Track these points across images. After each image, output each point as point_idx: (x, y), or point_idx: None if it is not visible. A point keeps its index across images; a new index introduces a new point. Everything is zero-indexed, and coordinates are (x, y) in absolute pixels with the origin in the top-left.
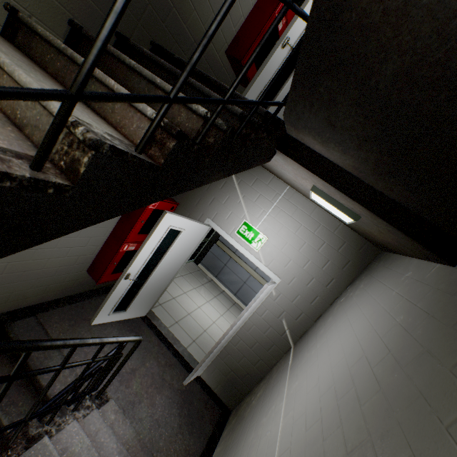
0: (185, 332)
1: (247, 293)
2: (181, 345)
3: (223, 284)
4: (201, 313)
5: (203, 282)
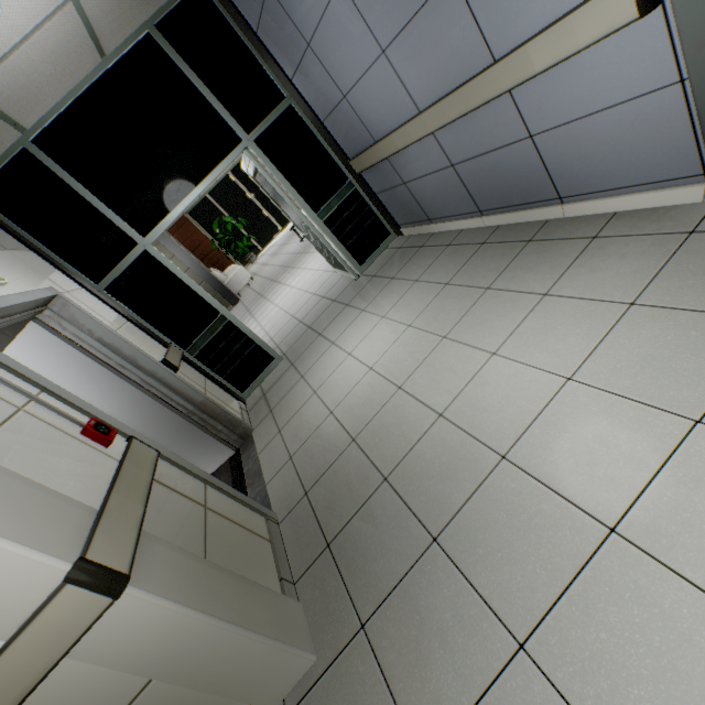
0: (283, 445)
1: (485, 181)
2: (261, 483)
3: (448, 221)
4: (345, 368)
5: (396, 271)
